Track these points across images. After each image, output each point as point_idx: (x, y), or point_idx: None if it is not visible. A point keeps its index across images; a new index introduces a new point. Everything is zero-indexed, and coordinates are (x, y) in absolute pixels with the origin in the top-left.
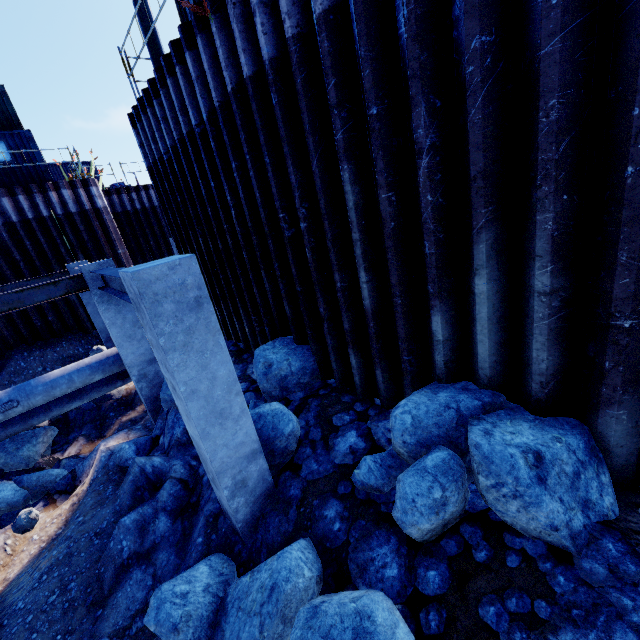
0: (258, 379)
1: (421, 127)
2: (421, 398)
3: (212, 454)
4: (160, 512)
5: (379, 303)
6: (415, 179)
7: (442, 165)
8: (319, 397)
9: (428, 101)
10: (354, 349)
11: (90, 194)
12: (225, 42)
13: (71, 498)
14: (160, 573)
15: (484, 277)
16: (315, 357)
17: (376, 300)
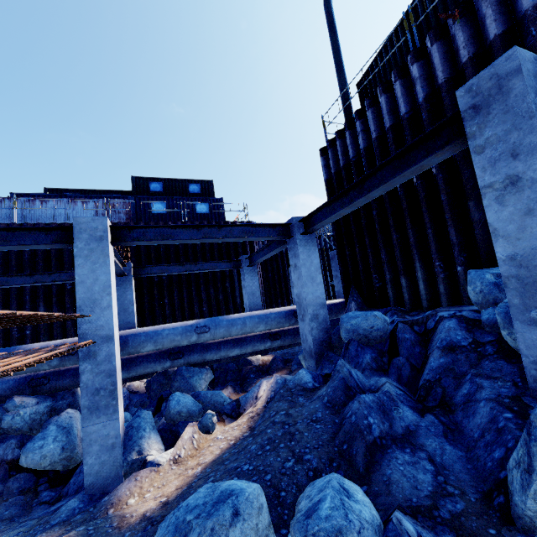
0: (486, 290)
1: None
2: None
3: None
4: (399, 402)
5: None
6: None
7: None
8: None
9: None
10: None
11: None
12: (466, 32)
13: (245, 415)
14: (439, 460)
15: None
16: None
17: None
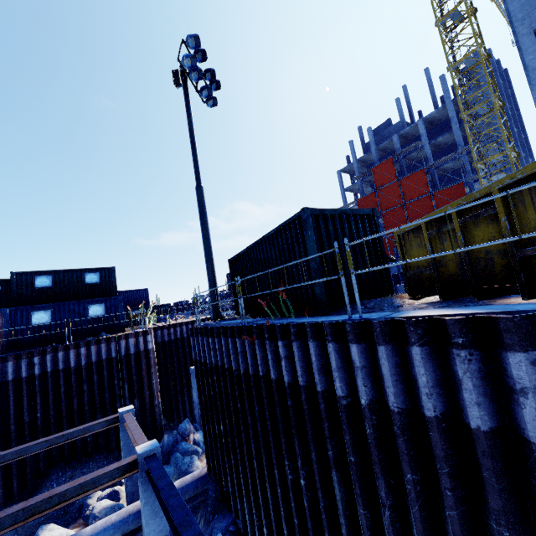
0: None
1: (383, 491)
2: None
3: None
4: None
5: None
6: (382, 513)
7: (399, 518)
8: None
9: (386, 479)
10: None
11: (146, 340)
12: (262, 352)
13: None
14: None
15: None
16: None
17: None
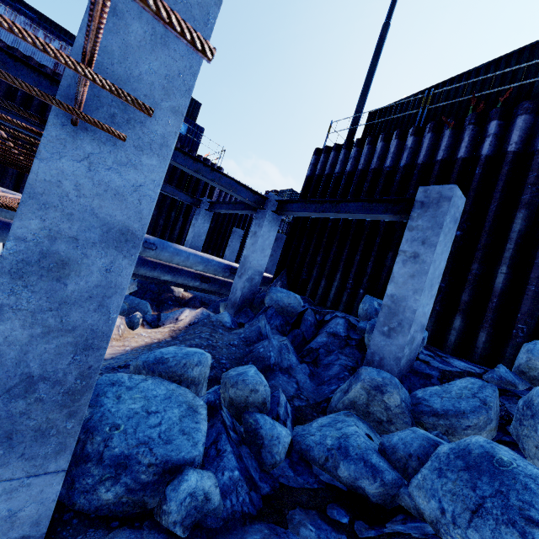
0: (369, 310)
1: None
2: None
3: (419, 305)
4: (291, 352)
5: (506, 289)
6: None
7: None
8: None
9: None
10: (463, 315)
11: None
12: (450, 141)
13: (167, 327)
14: (302, 385)
15: None
16: None
17: (505, 286)
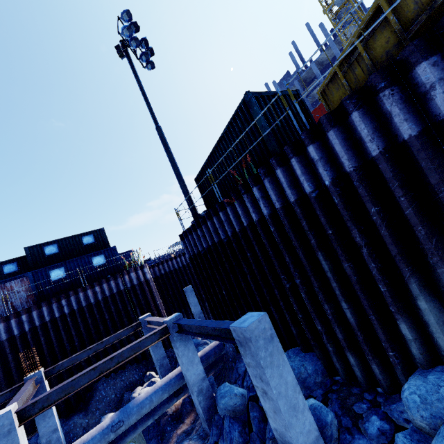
0: None
1: (357, 237)
2: (417, 381)
3: (296, 440)
4: None
5: (359, 319)
6: (361, 256)
7: (374, 250)
8: (335, 392)
9: (357, 228)
10: (350, 351)
11: (143, 272)
12: (242, 208)
13: None
14: None
15: (422, 300)
16: (320, 360)
17: (357, 318)
